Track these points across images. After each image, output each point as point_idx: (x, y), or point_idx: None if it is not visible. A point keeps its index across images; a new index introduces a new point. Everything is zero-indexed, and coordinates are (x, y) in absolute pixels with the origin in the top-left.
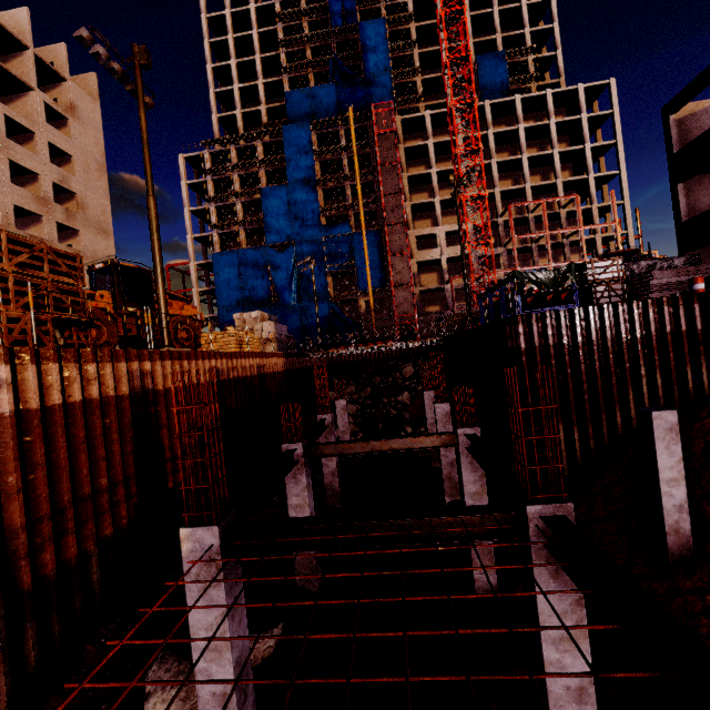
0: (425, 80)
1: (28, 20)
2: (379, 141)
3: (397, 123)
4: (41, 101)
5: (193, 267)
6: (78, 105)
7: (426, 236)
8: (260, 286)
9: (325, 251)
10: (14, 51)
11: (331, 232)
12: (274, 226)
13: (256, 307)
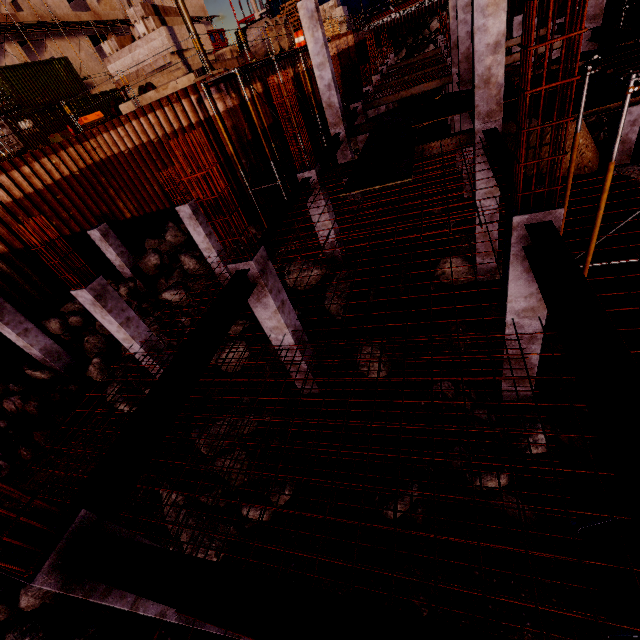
0: None
1: None
2: None
3: None
4: None
5: None
6: None
7: None
8: None
9: None
10: None
11: None
12: None
13: None
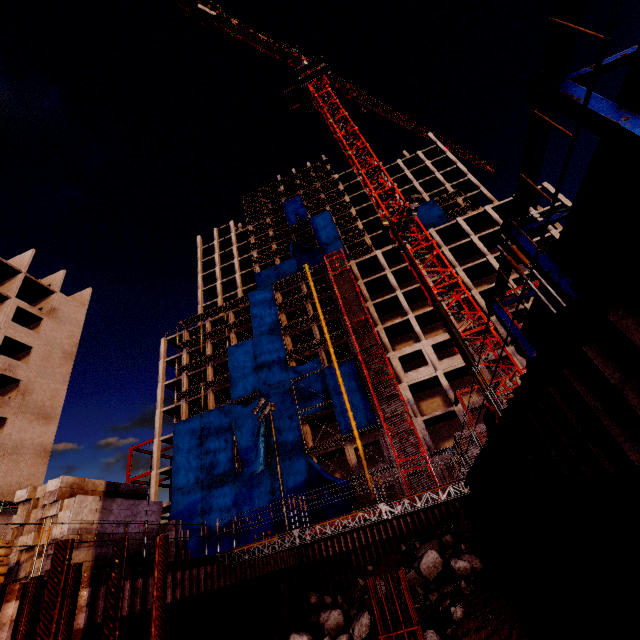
0: (372, 237)
1: (31, 256)
2: (336, 280)
3: (352, 266)
4: (14, 306)
5: (156, 444)
6: (60, 309)
7: (412, 357)
8: (222, 453)
9: (296, 395)
10: (10, 277)
11: (299, 373)
12: (240, 380)
13: (217, 482)
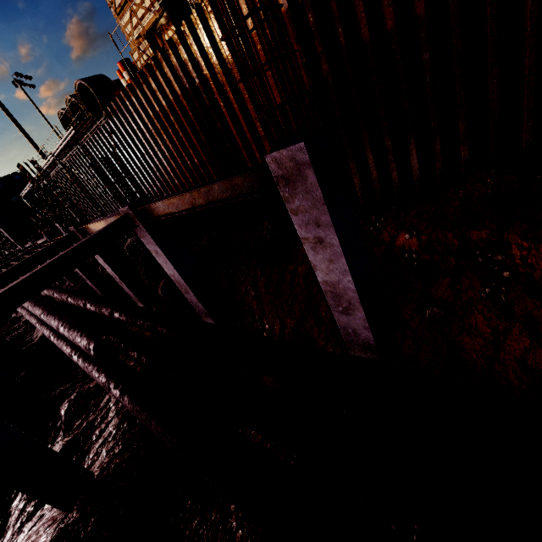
0: None
1: None
2: None
3: None
4: None
5: None
6: None
7: None
8: None
9: None
10: None
11: None
12: None
13: None
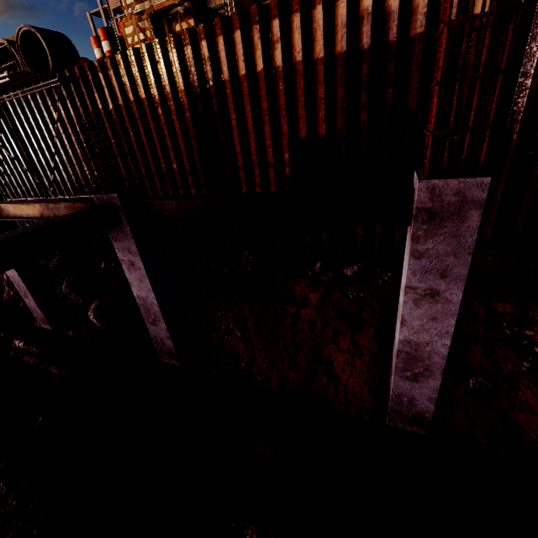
0: None
1: None
2: None
3: None
4: None
5: None
6: None
7: None
8: None
9: None
10: None
11: None
12: None
13: None
